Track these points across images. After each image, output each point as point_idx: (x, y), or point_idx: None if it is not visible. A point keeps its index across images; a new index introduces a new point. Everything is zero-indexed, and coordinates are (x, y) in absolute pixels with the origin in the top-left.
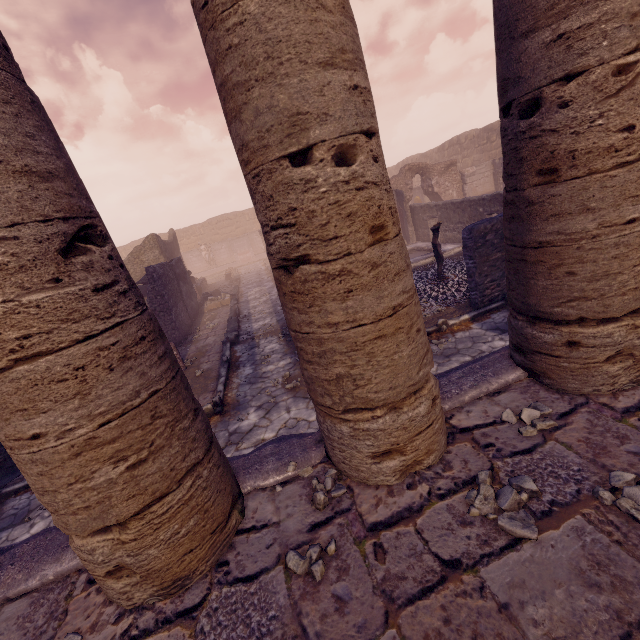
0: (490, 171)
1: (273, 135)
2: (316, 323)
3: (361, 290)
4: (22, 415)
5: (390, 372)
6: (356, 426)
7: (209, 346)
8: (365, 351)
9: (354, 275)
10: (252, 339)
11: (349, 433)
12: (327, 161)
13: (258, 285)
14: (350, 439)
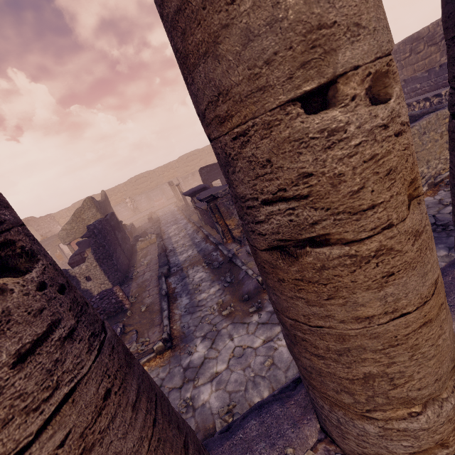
0: None
1: (277, 68)
2: (337, 317)
3: (404, 270)
4: None
5: (436, 362)
6: (387, 425)
7: (147, 281)
8: (408, 345)
9: (396, 253)
10: (181, 270)
11: (377, 433)
12: (359, 98)
13: (175, 223)
14: (378, 439)
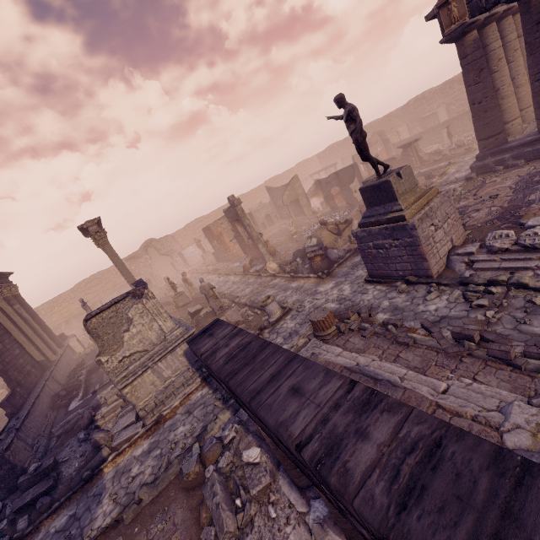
0: (406, 129)
1: None
2: None
3: None
4: (528, 89)
5: None
6: None
7: None
8: None
9: None
10: None
11: None
12: None
13: None
14: None
